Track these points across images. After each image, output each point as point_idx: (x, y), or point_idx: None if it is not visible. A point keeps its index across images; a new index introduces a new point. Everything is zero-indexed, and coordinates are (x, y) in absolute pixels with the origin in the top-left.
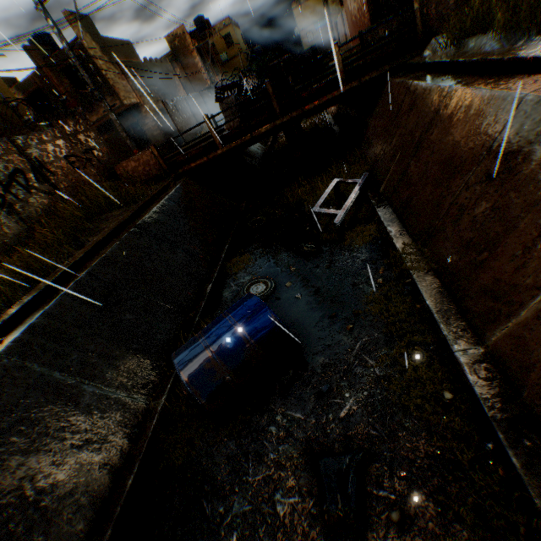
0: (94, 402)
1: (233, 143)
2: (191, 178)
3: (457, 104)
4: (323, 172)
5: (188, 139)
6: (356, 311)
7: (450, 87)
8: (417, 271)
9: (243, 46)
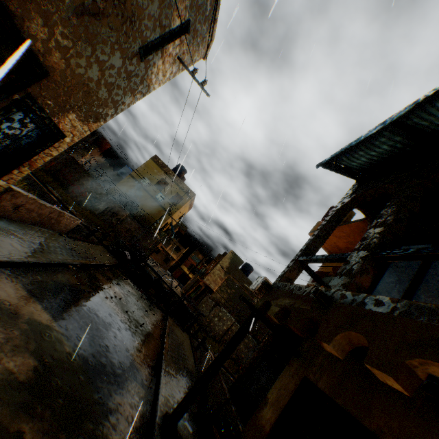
0: None
1: None
2: None
3: None
4: None
5: None
6: None
7: None
8: None
9: None
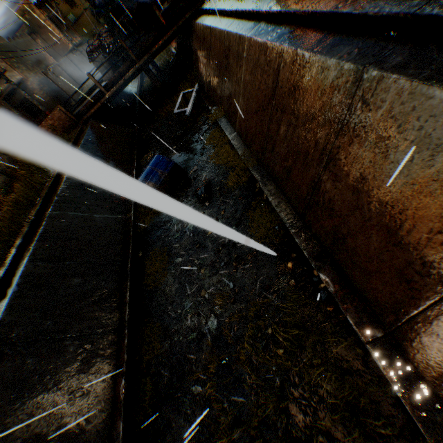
0: (102, 219)
1: (114, 88)
2: (95, 121)
3: (214, 36)
4: (178, 92)
5: (76, 98)
6: (203, 147)
7: (211, 27)
8: (219, 119)
9: (85, 3)
